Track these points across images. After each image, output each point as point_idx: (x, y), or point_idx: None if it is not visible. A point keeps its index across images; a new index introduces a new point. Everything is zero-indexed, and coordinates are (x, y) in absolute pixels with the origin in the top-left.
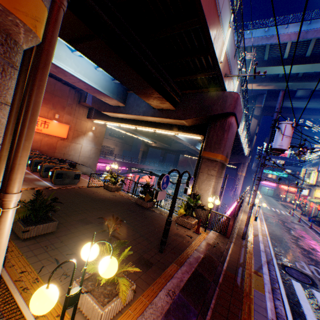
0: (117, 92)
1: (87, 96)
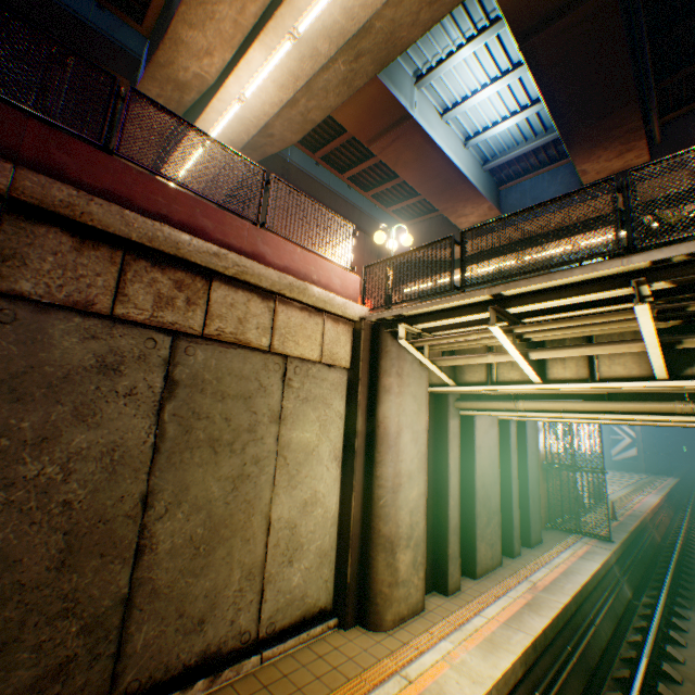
0: (487, 188)
1: None
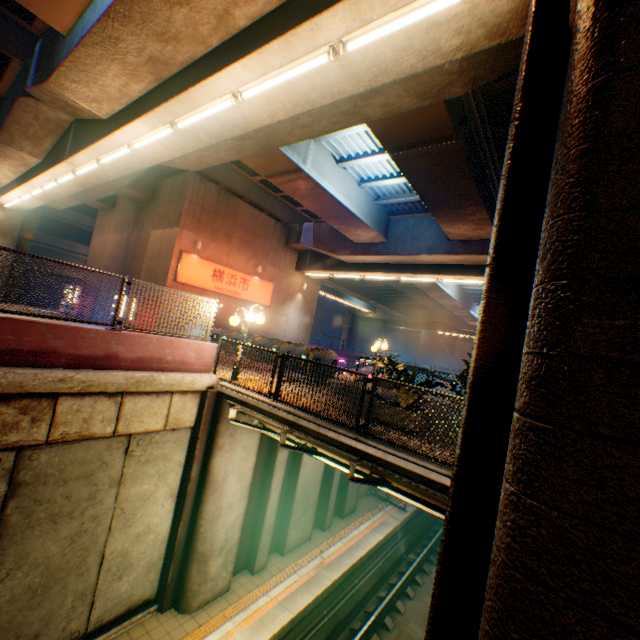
0: (378, 219)
1: (300, 233)
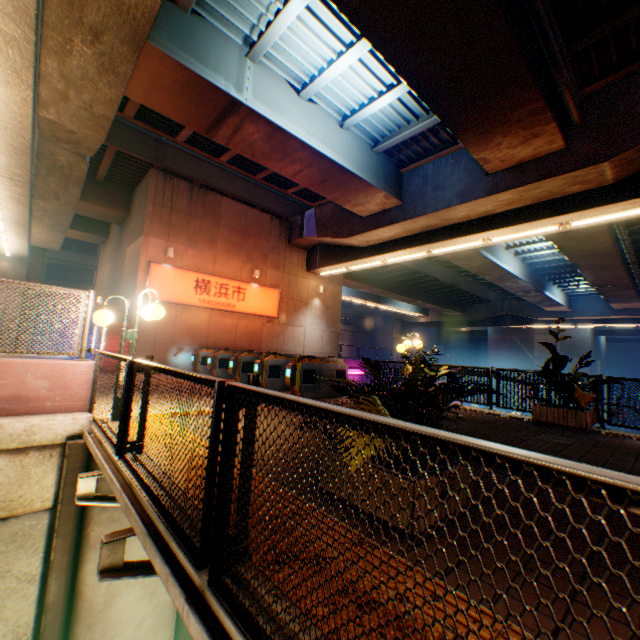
0: (382, 173)
1: (302, 225)
